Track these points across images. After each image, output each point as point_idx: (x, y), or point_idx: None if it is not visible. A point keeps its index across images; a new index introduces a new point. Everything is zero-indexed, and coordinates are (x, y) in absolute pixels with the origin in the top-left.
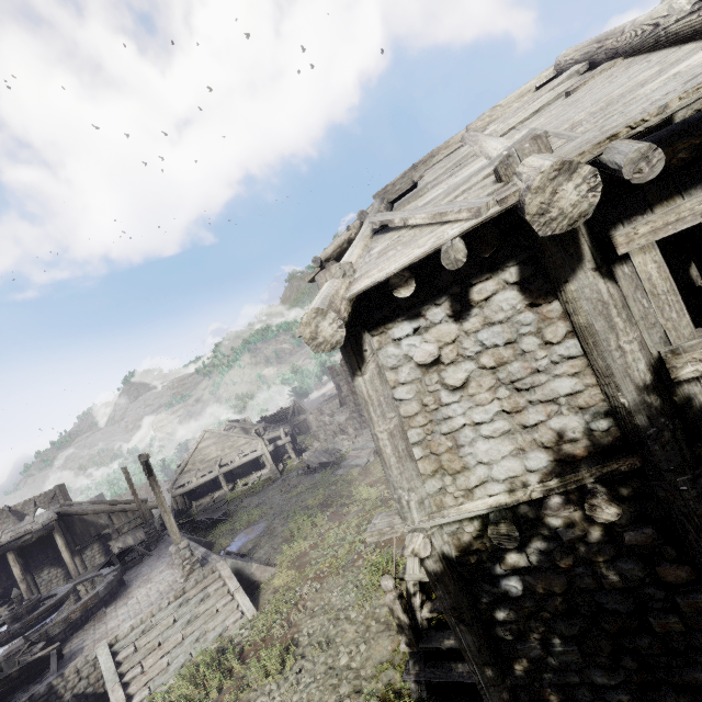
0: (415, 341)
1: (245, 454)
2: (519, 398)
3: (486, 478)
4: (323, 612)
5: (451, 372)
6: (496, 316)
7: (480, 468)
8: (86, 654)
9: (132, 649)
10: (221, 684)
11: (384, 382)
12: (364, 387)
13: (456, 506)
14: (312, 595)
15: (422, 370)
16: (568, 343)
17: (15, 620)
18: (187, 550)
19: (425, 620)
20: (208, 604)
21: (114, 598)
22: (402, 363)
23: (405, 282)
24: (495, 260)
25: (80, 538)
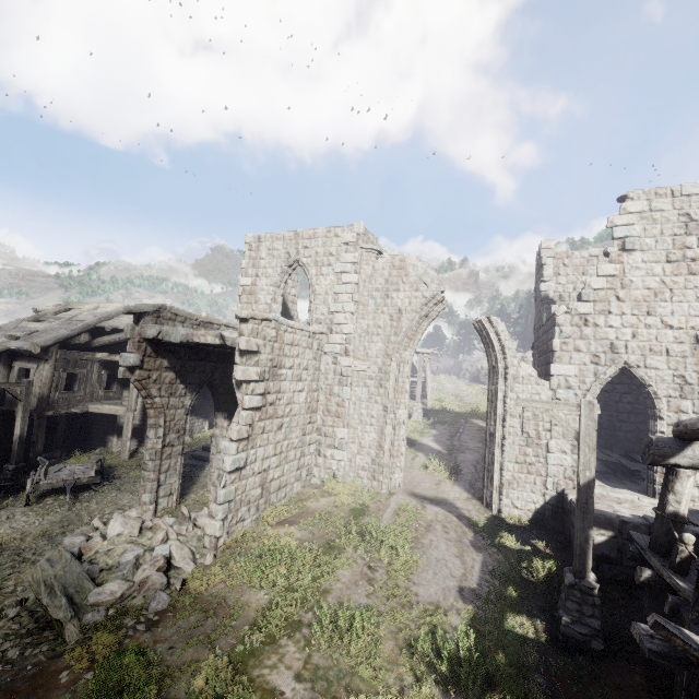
0: None
1: None
2: None
3: None
4: None
5: None
6: None
7: None
8: None
9: None
10: None
11: None
12: None
13: None
14: None
15: None
16: None
17: None
18: None
19: None
20: None
21: None
22: None
23: None
24: None
25: None
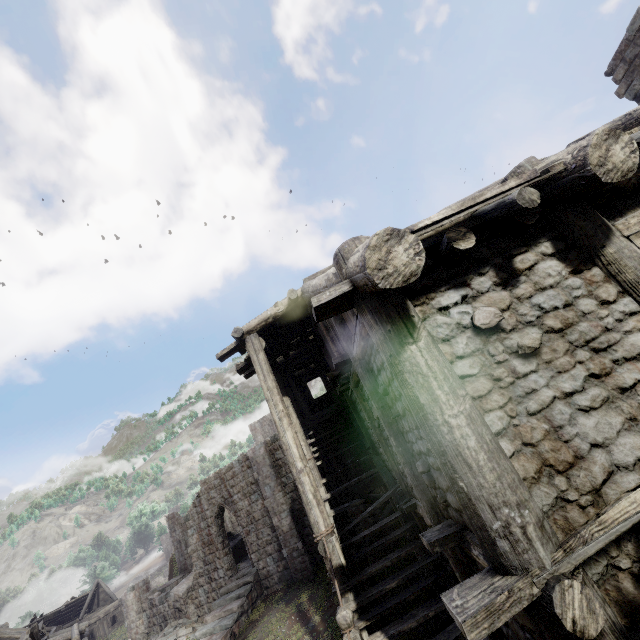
0: (466, 309)
1: None
2: (602, 358)
3: (611, 466)
4: None
5: (517, 338)
6: (545, 281)
7: (598, 453)
8: None
9: None
10: None
11: (441, 352)
12: (421, 356)
13: (595, 518)
14: None
15: (483, 338)
16: (624, 301)
17: None
18: None
19: None
20: None
21: None
22: (456, 332)
23: (463, 235)
24: (527, 237)
25: None
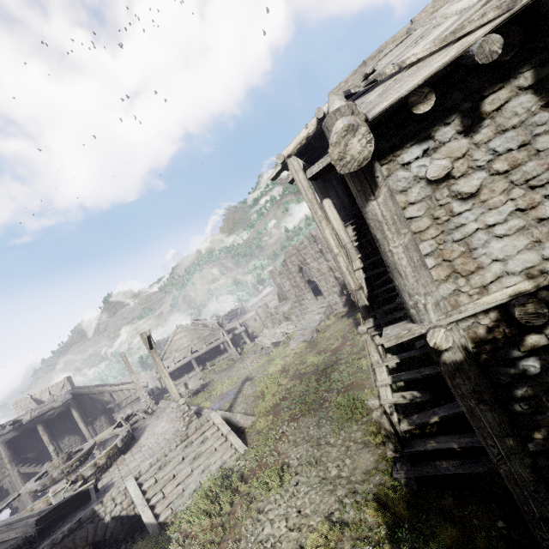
0: (424, 162)
1: (209, 343)
2: (534, 195)
3: (501, 273)
4: (304, 442)
5: (462, 183)
6: (509, 122)
7: (495, 265)
8: (117, 486)
9: (153, 481)
10: (231, 500)
11: (396, 203)
12: (378, 209)
13: (473, 301)
14: (291, 431)
15: (433, 187)
16: None
17: (55, 468)
18: (185, 405)
19: (403, 433)
20: (208, 445)
21: (129, 448)
22: (411, 184)
23: (424, 98)
24: (508, 69)
25: (90, 412)
